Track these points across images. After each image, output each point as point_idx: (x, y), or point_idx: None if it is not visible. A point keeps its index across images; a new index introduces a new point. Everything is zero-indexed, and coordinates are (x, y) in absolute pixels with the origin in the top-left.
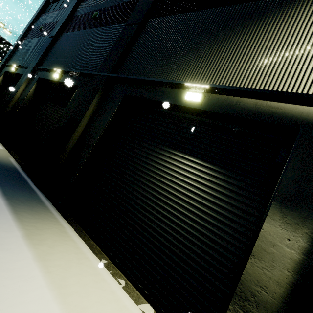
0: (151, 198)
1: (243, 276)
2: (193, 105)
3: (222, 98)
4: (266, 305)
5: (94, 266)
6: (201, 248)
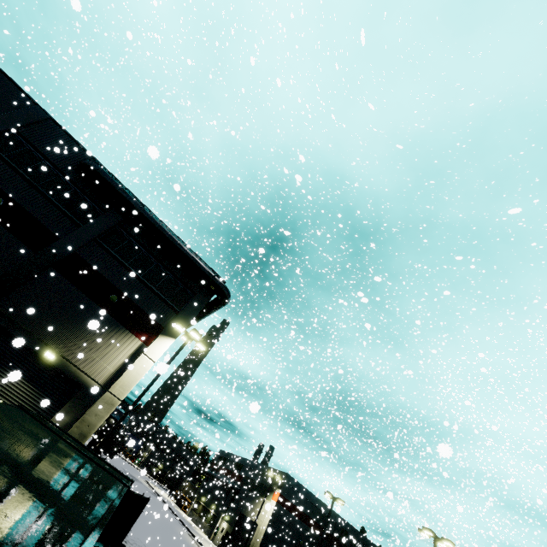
0: None
1: None
2: (48, 359)
3: (64, 361)
4: None
5: None
6: None
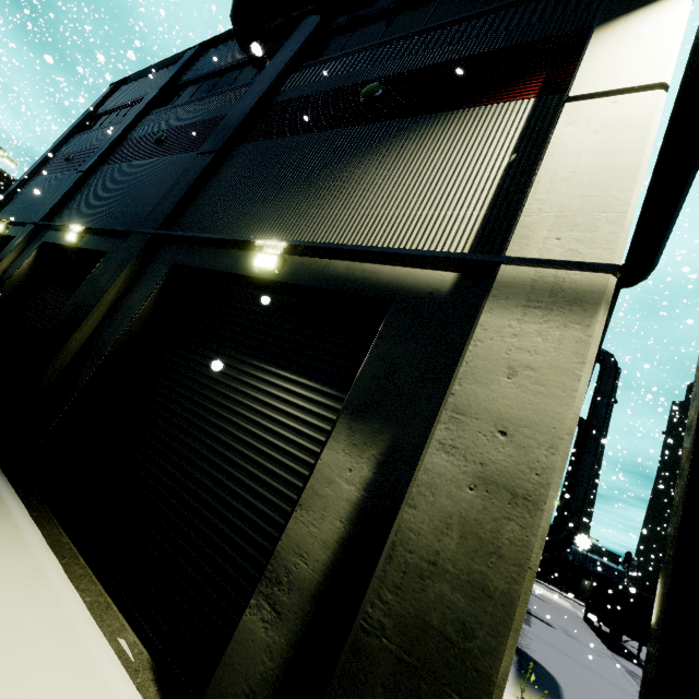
0: (186, 441)
1: (281, 543)
2: (268, 275)
3: (308, 262)
4: (302, 585)
5: (40, 566)
6: (246, 517)
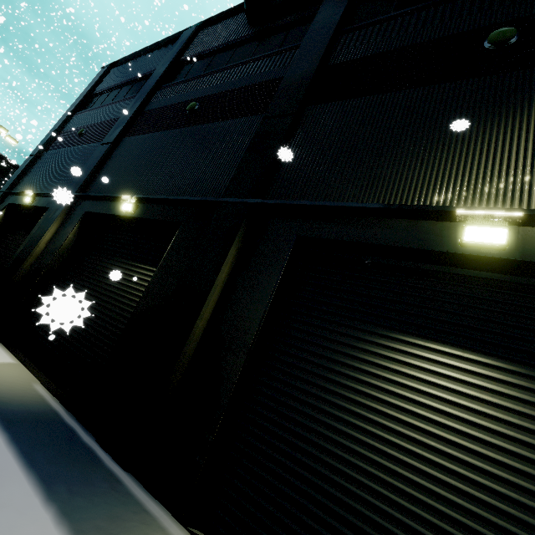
0: (446, 480)
1: None
2: (486, 252)
3: None
4: None
5: None
6: None
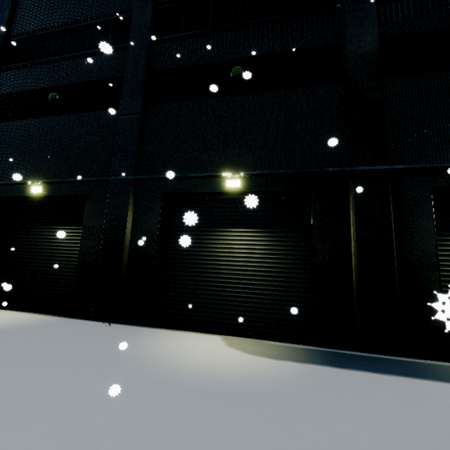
0: None
1: None
2: None
3: None
4: None
5: None
6: None
